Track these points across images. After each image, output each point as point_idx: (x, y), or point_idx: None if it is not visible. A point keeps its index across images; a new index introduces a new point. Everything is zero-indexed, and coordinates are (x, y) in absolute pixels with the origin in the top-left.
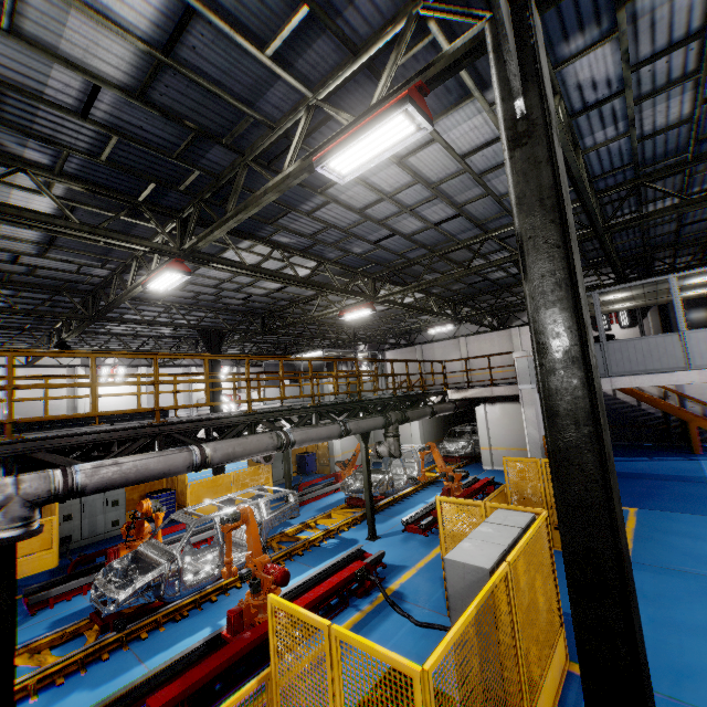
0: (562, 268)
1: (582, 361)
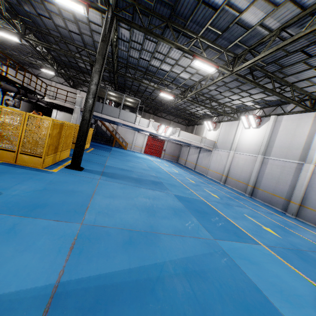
0: (100, 69)
1: (97, 85)
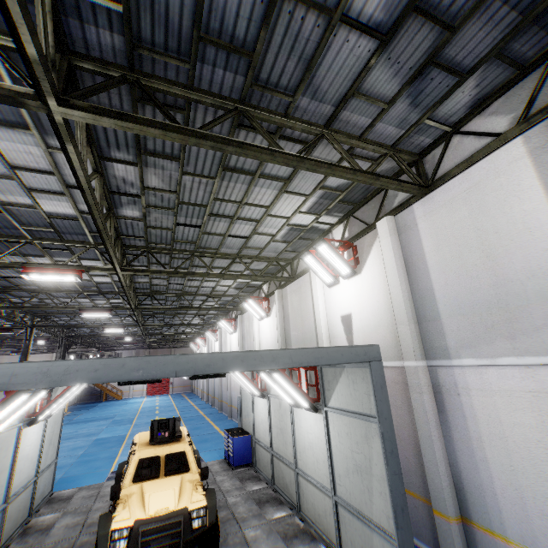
0: None
1: None
